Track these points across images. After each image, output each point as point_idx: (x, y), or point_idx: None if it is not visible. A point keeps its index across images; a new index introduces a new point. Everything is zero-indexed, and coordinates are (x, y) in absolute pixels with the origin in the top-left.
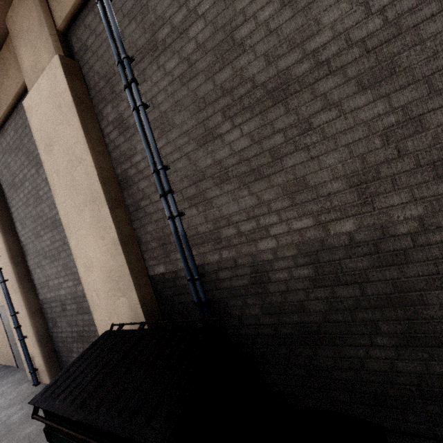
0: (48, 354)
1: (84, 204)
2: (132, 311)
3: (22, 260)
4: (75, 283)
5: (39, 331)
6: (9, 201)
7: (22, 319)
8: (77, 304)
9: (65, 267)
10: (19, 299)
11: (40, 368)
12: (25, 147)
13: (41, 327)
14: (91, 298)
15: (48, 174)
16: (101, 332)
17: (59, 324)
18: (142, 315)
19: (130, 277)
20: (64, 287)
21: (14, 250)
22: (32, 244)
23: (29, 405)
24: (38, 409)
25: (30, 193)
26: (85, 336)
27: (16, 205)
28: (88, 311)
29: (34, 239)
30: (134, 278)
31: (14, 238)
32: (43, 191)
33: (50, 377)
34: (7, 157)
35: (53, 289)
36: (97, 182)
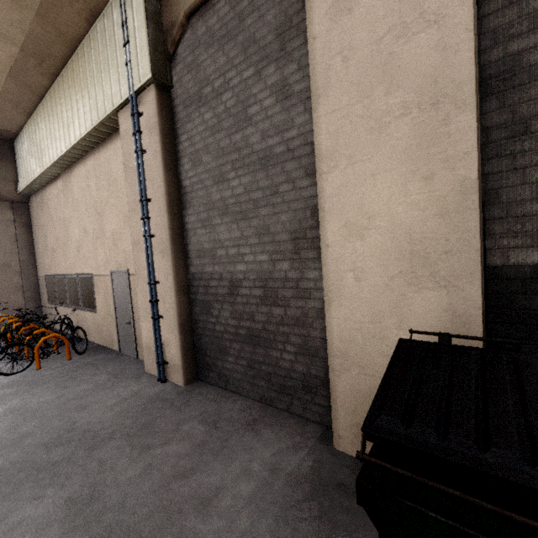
0: (187, 348)
1: (402, 111)
2: (453, 317)
3: (178, 213)
4: (274, 257)
5: (182, 314)
6: (180, 124)
7: (162, 292)
8: (266, 290)
9: (262, 231)
10: (167, 264)
11: (173, 362)
12: (245, 31)
13: (184, 310)
14: (338, 282)
15: (320, 58)
16: (338, 339)
17: (216, 313)
18: (480, 329)
19: (478, 256)
20: (246, 261)
21: (173, 196)
22: (204, 192)
23: (168, 407)
24: (364, 445)
25: (229, 110)
26: (264, 337)
27: (193, 130)
28: (286, 304)
29: (210, 184)
30: (482, 260)
31: (174, 180)
32: (261, 106)
33: (184, 377)
34: (200, 53)
35: (222, 261)
36: (470, 62)
